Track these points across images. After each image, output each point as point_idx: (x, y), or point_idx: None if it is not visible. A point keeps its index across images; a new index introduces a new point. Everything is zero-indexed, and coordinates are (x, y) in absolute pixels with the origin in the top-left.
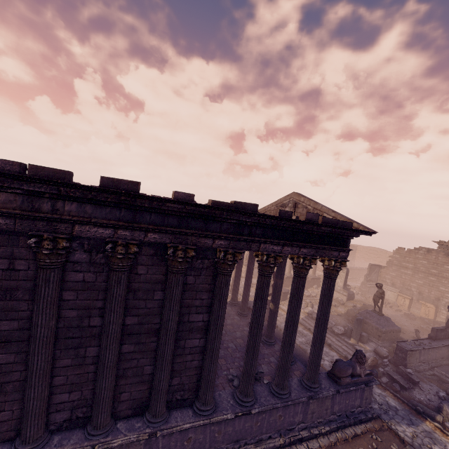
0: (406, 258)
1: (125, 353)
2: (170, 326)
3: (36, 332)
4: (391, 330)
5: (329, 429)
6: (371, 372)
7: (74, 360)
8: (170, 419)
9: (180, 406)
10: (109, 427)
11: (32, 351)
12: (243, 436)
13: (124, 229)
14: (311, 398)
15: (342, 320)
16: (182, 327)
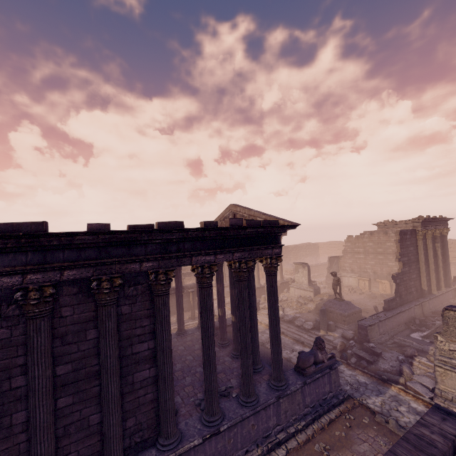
0: (356, 244)
1: (62, 408)
2: (109, 363)
3: None
4: (353, 313)
5: (305, 423)
6: (333, 355)
7: None
8: None
9: (142, 449)
10: None
11: None
12: None
13: (34, 272)
14: (280, 397)
15: (312, 315)
16: (126, 361)
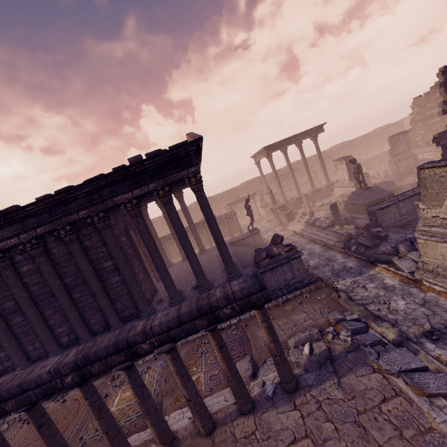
0: (427, 106)
1: (77, 298)
2: (86, 275)
3: (19, 302)
4: (378, 199)
5: None
6: (292, 247)
7: (52, 311)
8: (124, 326)
9: (133, 318)
10: (89, 338)
11: (24, 311)
12: None
13: (23, 234)
14: None
15: (344, 212)
16: (101, 273)
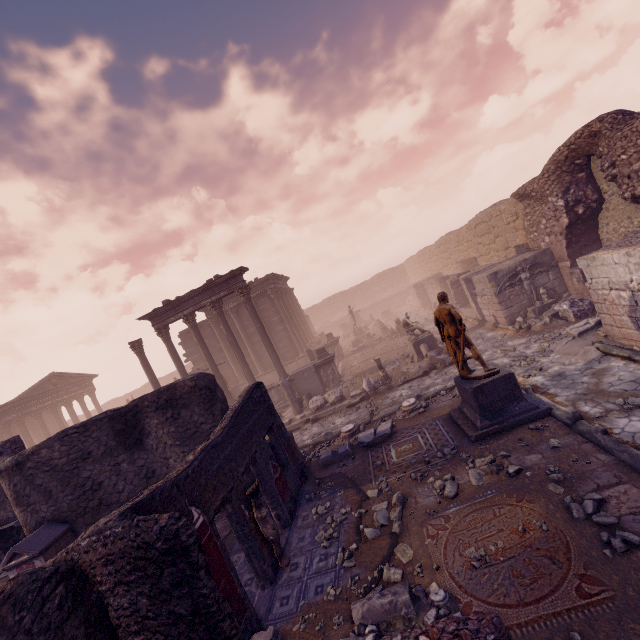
0: None
1: None
2: None
3: None
4: None
5: None
6: None
7: None
8: None
9: None
10: None
11: None
12: None
13: None
14: None
15: None
16: None
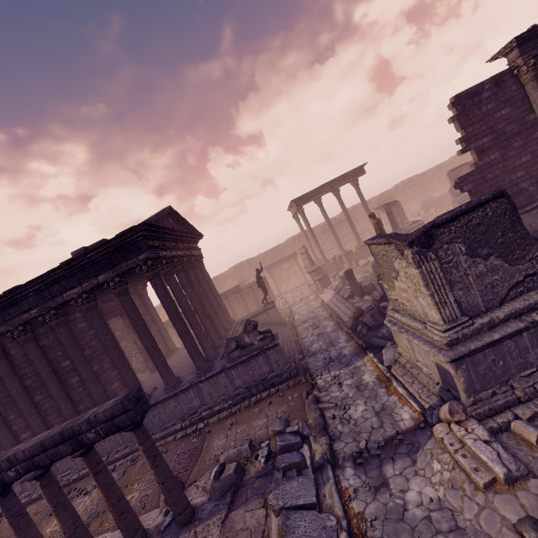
0: None
1: (38, 401)
2: (43, 376)
3: None
4: None
5: (231, 402)
6: (266, 335)
7: (16, 415)
8: None
9: None
10: None
11: None
12: (148, 429)
13: None
14: (195, 383)
15: None
16: (61, 373)
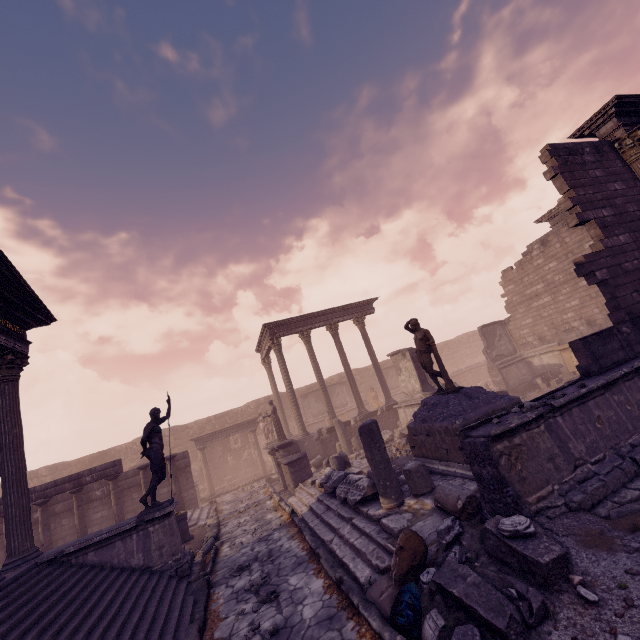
0: (524, 280)
1: None
2: None
3: None
4: (487, 416)
5: None
6: None
7: None
8: None
9: None
10: None
11: None
12: None
13: None
14: None
15: None
16: None
